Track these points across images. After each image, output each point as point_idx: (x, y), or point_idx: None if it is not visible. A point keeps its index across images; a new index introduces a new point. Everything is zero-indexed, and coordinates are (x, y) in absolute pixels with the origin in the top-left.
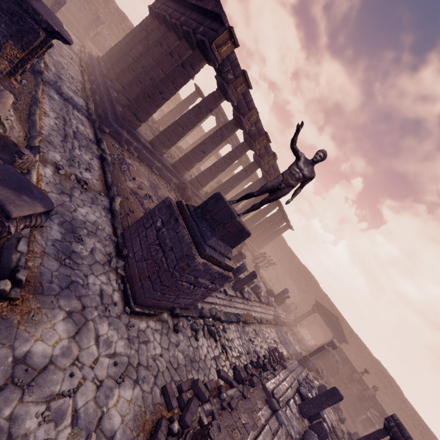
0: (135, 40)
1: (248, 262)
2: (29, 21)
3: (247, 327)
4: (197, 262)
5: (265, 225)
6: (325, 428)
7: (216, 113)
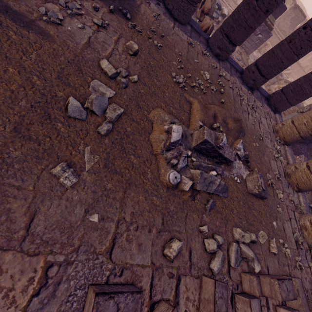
0: None
1: None
2: None
3: None
4: None
5: None
6: None
7: None
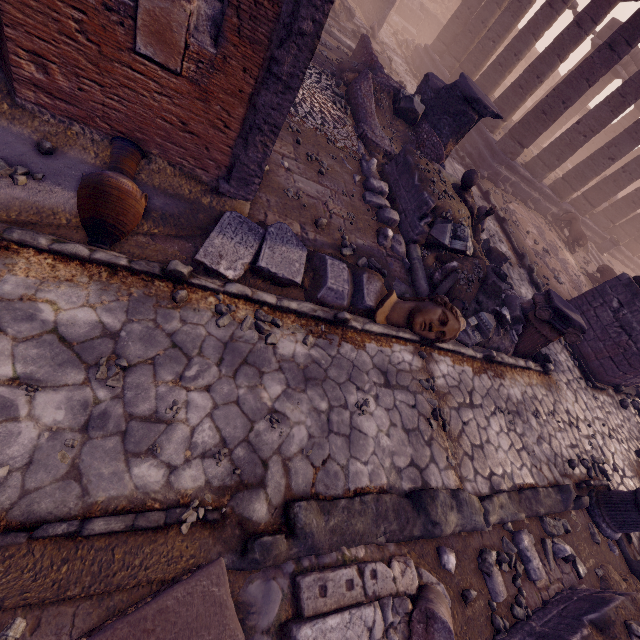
0: (490, 1)
1: None
2: (469, 114)
3: None
4: None
5: None
6: None
7: None
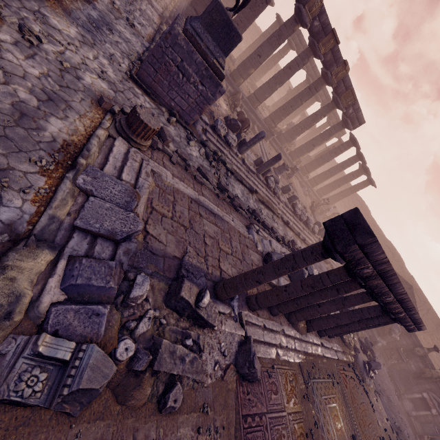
0: None
1: (301, 196)
2: None
3: (263, 206)
4: (176, 30)
5: (334, 171)
6: (303, 269)
7: (297, 45)
